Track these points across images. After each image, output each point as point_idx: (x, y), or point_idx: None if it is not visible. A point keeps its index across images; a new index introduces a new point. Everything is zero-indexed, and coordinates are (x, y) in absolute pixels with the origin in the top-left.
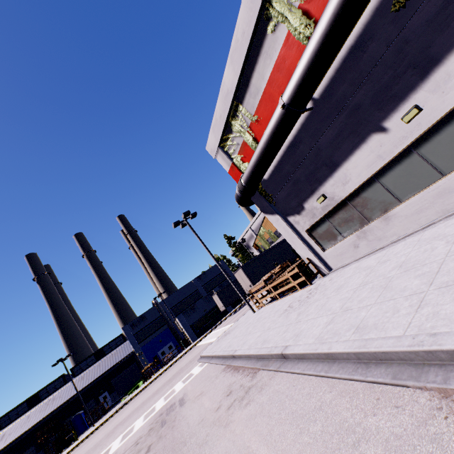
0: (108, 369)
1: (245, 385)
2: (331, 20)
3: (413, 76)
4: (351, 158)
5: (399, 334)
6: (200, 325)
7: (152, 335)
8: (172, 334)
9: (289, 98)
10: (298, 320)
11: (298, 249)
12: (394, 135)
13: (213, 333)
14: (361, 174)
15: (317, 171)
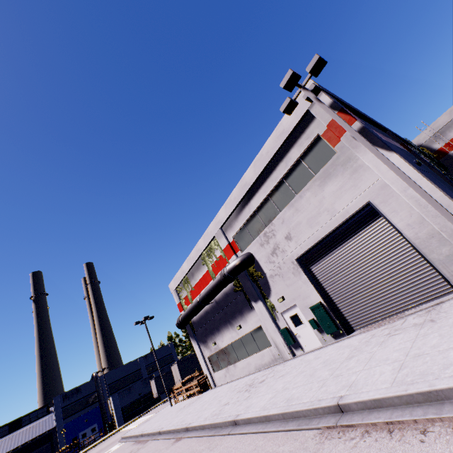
0: (20, 445)
1: (139, 447)
2: (213, 288)
3: (239, 314)
4: (224, 331)
5: (184, 423)
6: (131, 409)
7: (80, 412)
8: (101, 414)
9: (201, 300)
10: (177, 416)
11: (203, 366)
12: (236, 331)
13: (140, 420)
14: (227, 340)
15: (213, 329)
